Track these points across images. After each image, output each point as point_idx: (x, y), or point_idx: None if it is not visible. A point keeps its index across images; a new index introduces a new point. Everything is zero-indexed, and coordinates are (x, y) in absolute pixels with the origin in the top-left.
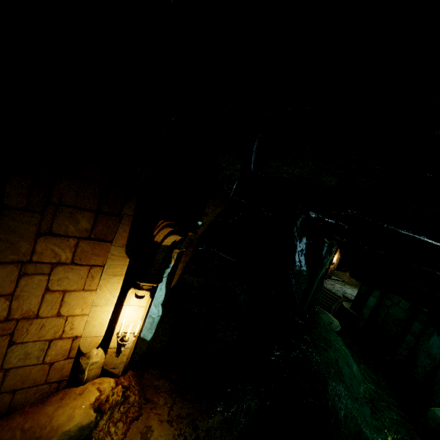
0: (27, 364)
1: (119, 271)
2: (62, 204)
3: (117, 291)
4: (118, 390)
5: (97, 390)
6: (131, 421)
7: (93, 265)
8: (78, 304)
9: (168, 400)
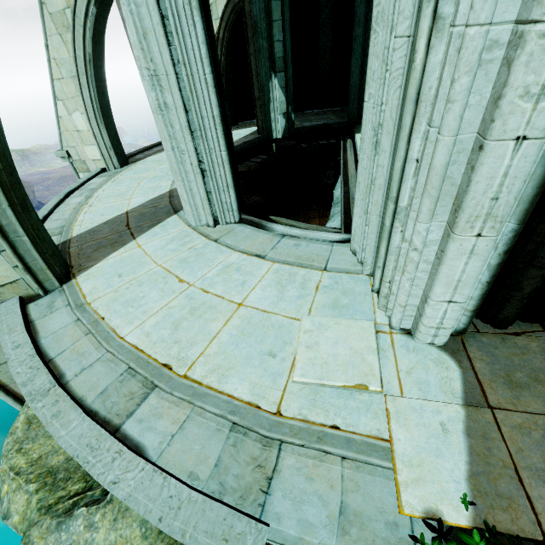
0: None
1: None
2: (311, 218)
3: None
4: None
5: None
6: None
7: None
8: None
9: None
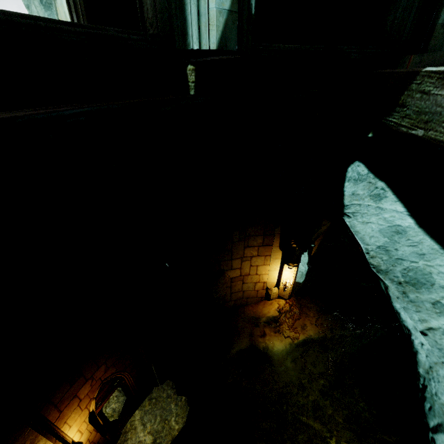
0: (249, 290)
1: (278, 257)
2: (250, 235)
3: (278, 265)
4: (287, 305)
5: (277, 304)
6: (295, 319)
7: (266, 255)
8: (263, 270)
9: (315, 315)
